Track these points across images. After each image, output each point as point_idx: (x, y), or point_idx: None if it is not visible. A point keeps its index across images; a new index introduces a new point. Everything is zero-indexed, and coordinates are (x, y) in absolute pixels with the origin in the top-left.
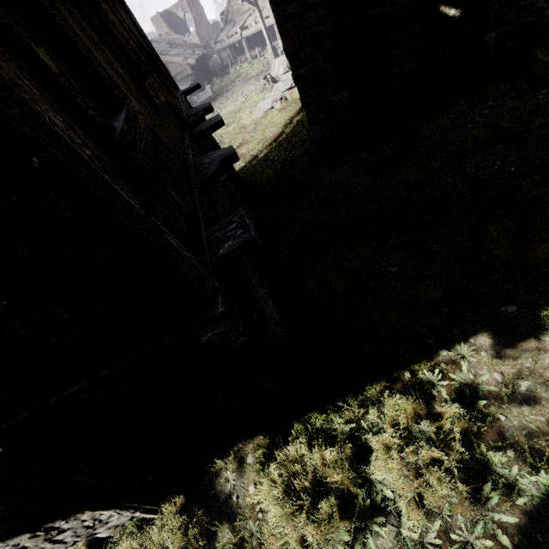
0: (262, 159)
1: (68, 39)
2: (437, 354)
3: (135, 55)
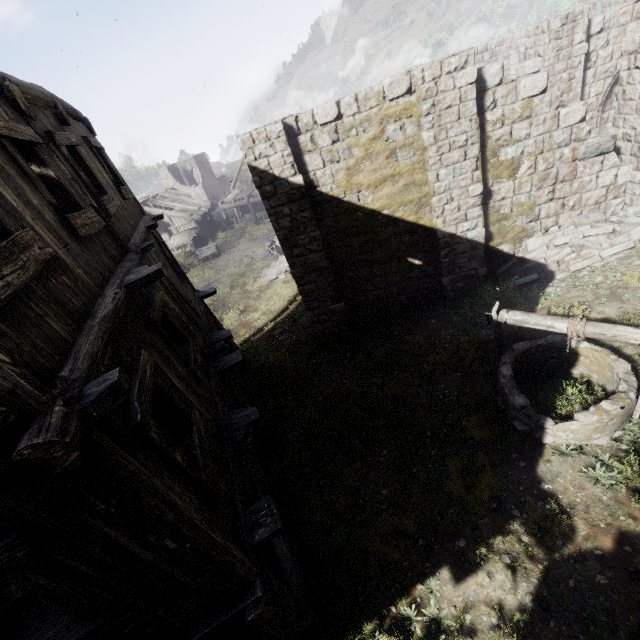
0: (267, 334)
1: (169, 400)
2: (415, 588)
3: (179, 318)
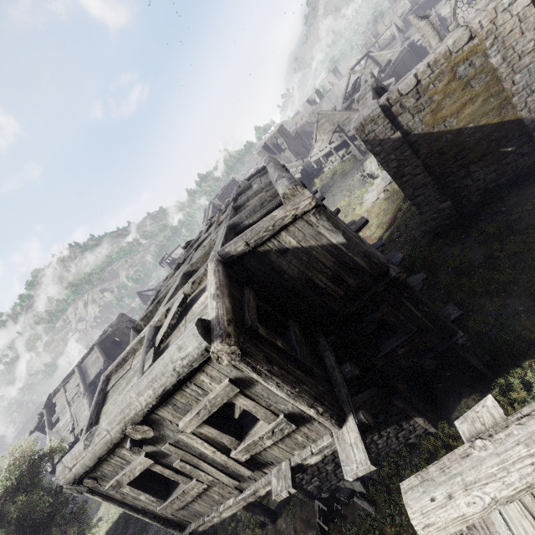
0: (387, 240)
1: None
2: None
3: None
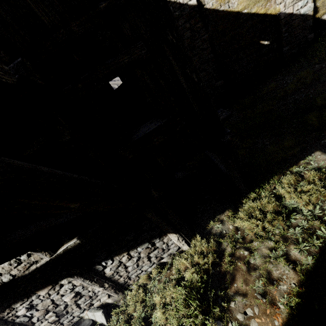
0: None
1: None
2: (299, 163)
3: None
